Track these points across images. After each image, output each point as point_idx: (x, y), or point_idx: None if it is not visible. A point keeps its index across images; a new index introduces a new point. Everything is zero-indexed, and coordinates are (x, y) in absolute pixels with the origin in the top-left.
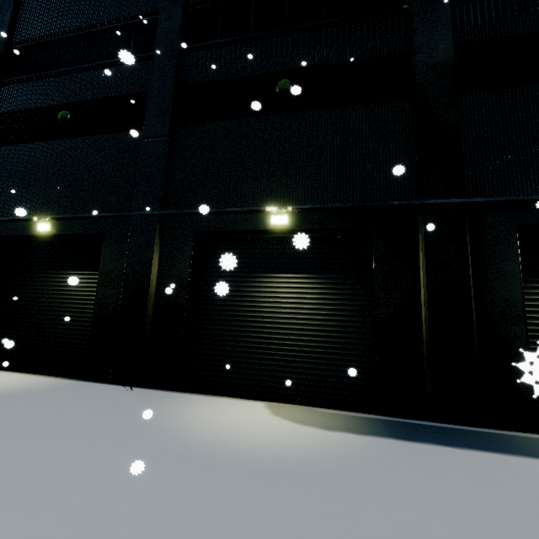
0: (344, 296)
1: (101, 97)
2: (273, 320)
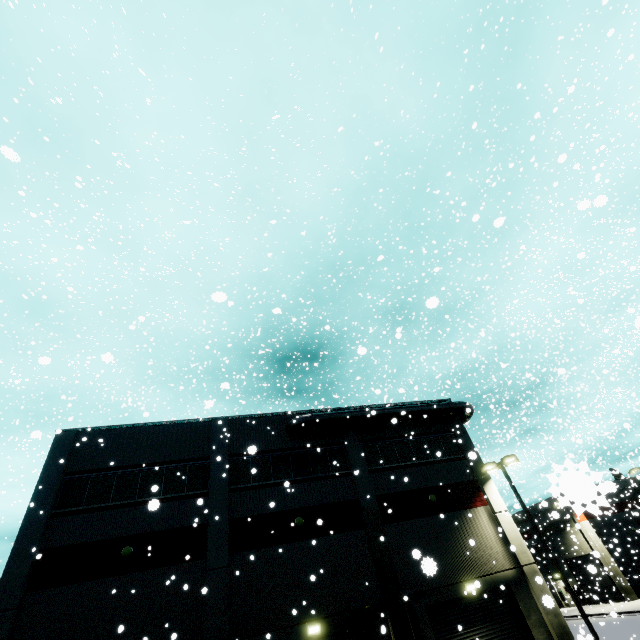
0: None
1: (163, 529)
2: None
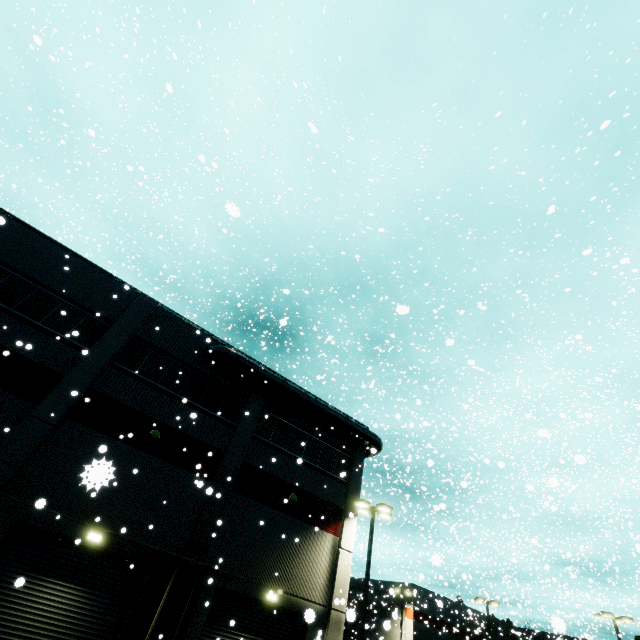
0: (103, 615)
1: (17, 351)
2: (33, 629)
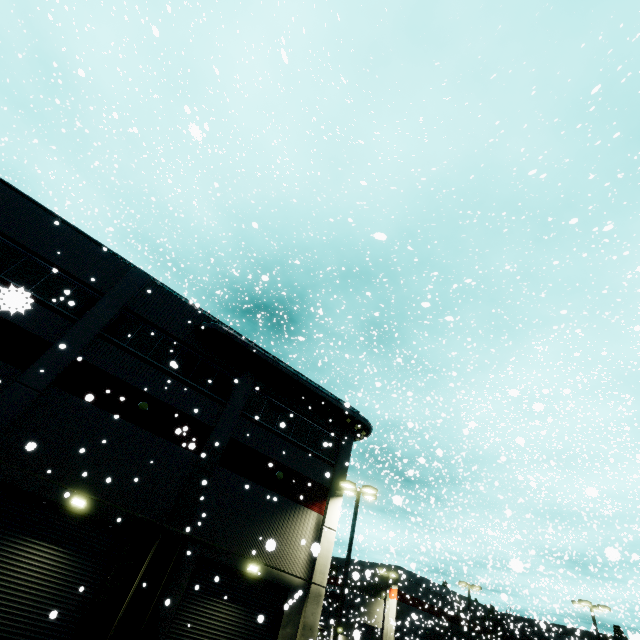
0: (85, 576)
1: (5, 317)
2: (15, 586)
